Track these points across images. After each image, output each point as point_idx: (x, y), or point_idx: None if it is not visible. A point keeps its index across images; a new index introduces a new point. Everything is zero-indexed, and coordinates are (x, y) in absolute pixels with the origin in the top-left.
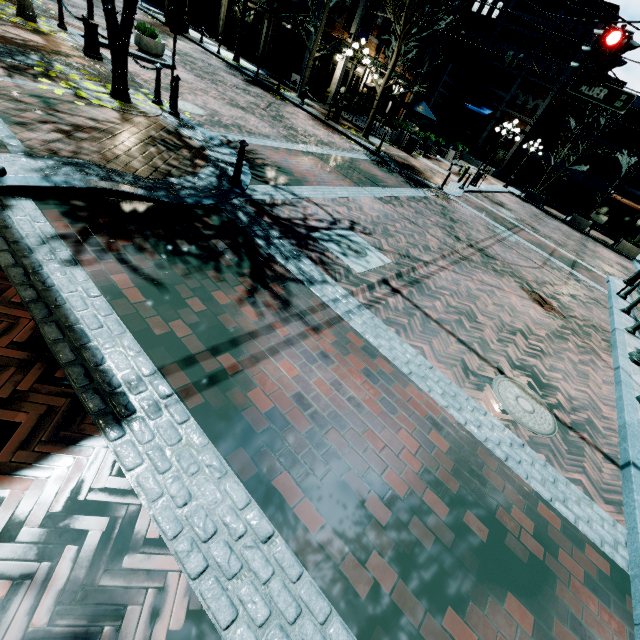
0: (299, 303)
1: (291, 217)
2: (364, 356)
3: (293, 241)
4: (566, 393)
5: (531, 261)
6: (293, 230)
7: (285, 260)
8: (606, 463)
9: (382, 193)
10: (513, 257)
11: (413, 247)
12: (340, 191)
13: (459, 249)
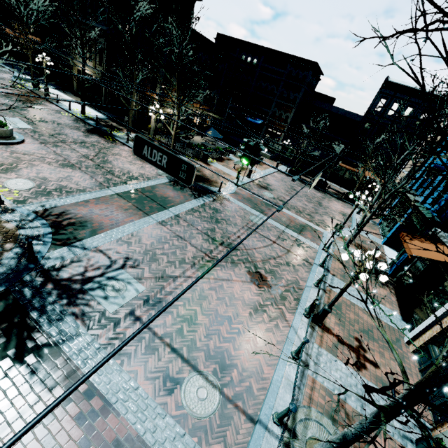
0: (45, 367)
1: (73, 275)
2: (83, 400)
3: (65, 301)
4: (241, 367)
5: (268, 239)
6: (69, 289)
7: (50, 325)
8: (245, 423)
9: (165, 215)
10: (254, 241)
11: (171, 265)
12: (128, 228)
13: (210, 251)
